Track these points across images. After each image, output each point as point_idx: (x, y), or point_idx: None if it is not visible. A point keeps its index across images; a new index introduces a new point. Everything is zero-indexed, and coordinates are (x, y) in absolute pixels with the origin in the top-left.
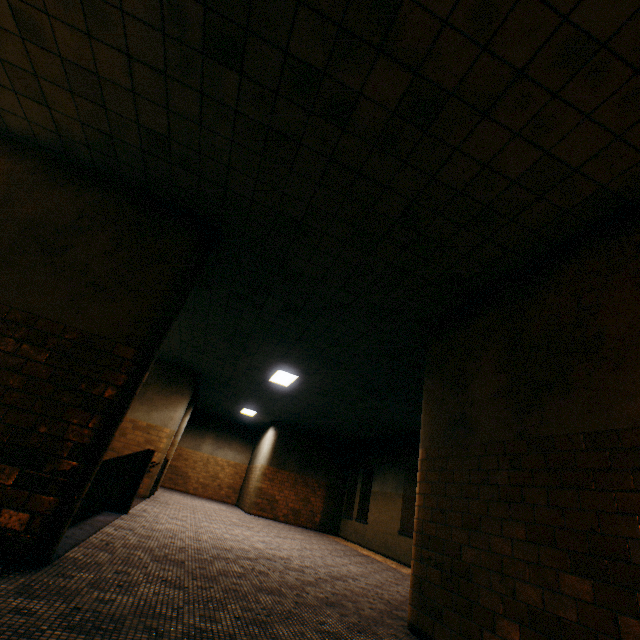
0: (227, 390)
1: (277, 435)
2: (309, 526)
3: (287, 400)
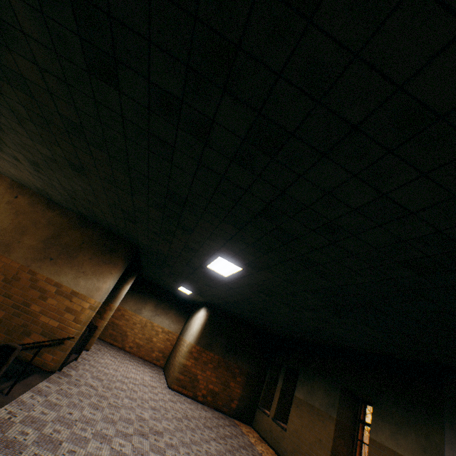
0: (165, 268)
1: (208, 316)
2: (225, 411)
3: (223, 289)
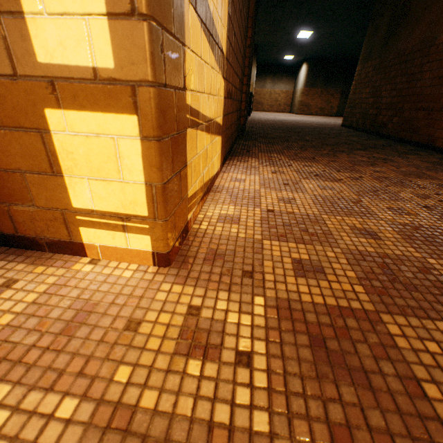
0: (273, 49)
1: (308, 68)
2: (329, 115)
3: (310, 45)
